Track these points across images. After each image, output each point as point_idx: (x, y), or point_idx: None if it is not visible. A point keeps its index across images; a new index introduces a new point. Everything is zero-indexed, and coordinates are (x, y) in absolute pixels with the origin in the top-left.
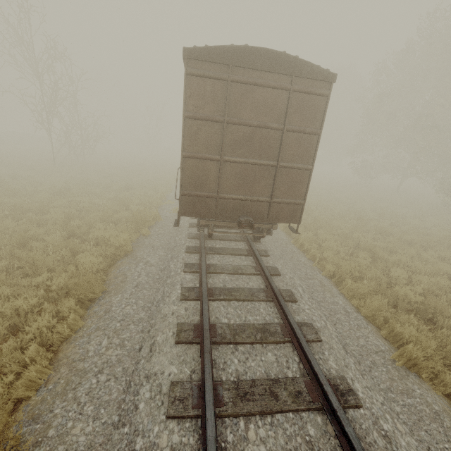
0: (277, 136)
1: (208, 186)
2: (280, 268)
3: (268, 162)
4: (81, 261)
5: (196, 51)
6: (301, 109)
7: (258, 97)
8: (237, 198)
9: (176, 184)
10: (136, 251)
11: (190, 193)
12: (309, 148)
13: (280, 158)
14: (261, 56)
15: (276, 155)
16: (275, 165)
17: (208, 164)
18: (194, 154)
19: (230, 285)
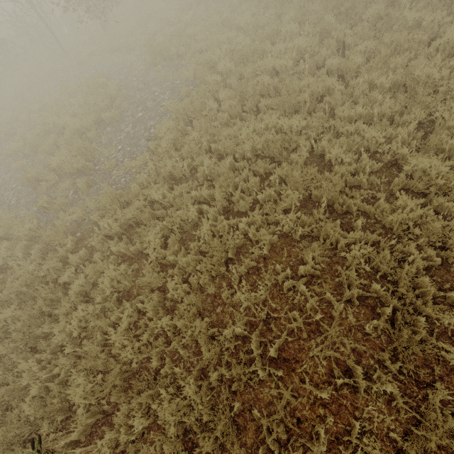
0: None
1: None
2: None
3: None
4: None
5: None
6: None
7: None
8: None
9: None
10: None
11: None
12: None
13: None
14: None
15: None
16: None
17: None
18: None
19: None
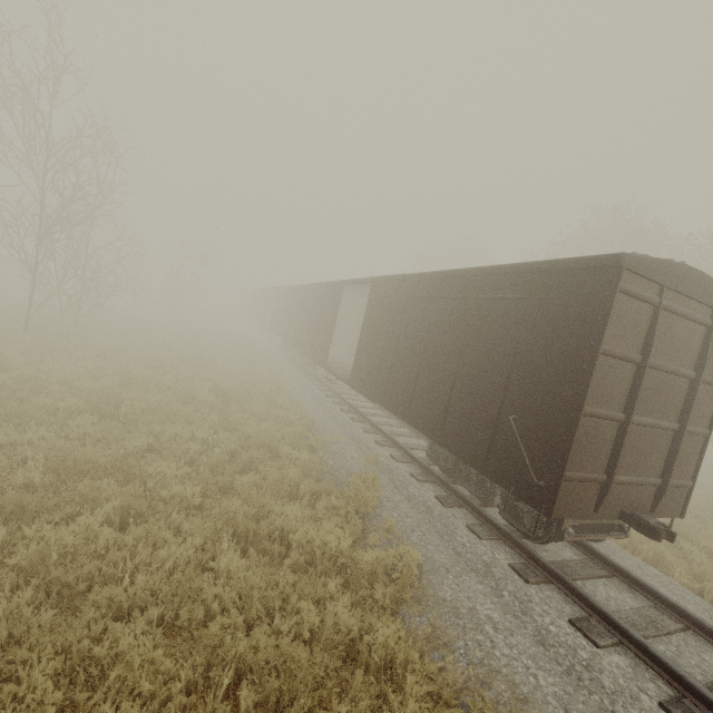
0: (684, 386)
1: (596, 462)
2: (681, 604)
3: (671, 424)
4: (376, 640)
5: (636, 261)
6: (711, 352)
7: (677, 332)
8: (627, 481)
9: (523, 450)
10: (430, 587)
11: (575, 476)
12: (709, 404)
13: (688, 420)
14: (695, 279)
15: (678, 413)
16: (677, 428)
17: (605, 426)
18: (595, 411)
19: (696, 673)
